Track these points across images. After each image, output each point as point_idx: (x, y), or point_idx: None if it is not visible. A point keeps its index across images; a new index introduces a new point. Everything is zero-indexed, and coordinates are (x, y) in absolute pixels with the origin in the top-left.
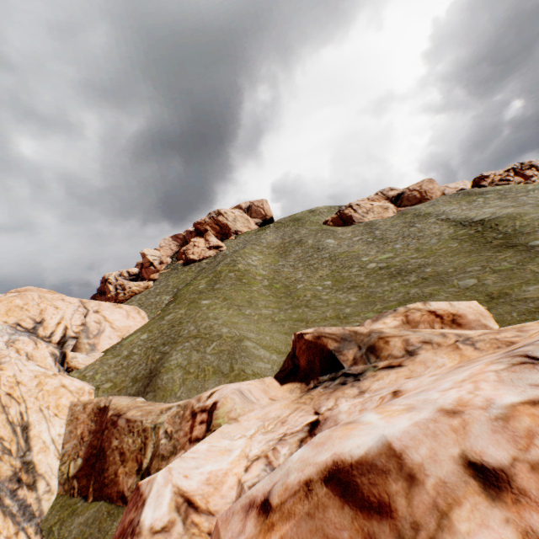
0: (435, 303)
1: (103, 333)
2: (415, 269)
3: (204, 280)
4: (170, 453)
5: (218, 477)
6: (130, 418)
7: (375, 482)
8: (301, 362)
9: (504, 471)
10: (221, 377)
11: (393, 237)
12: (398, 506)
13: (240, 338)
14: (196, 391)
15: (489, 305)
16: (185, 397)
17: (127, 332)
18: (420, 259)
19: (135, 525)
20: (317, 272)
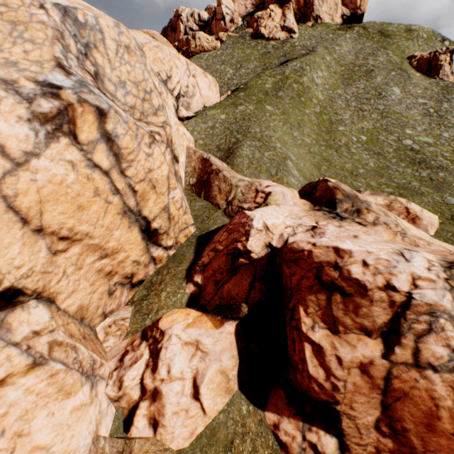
0: (414, 205)
1: (194, 97)
2: (434, 167)
3: (271, 80)
4: (242, 201)
5: (276, 225)
6: (225, 175)
7: (343, 253)
8: (316, 193)
9: (368, 265)
10: (269, 176)
11: (451, 123)
12: (344, 258)
13: (286, 156)
14: (254, 176)
15: (445, 222)
16: (248, 177)
17: (207, 101)
18: (446, 161)
19: (249, 224)
20: (361, 121)
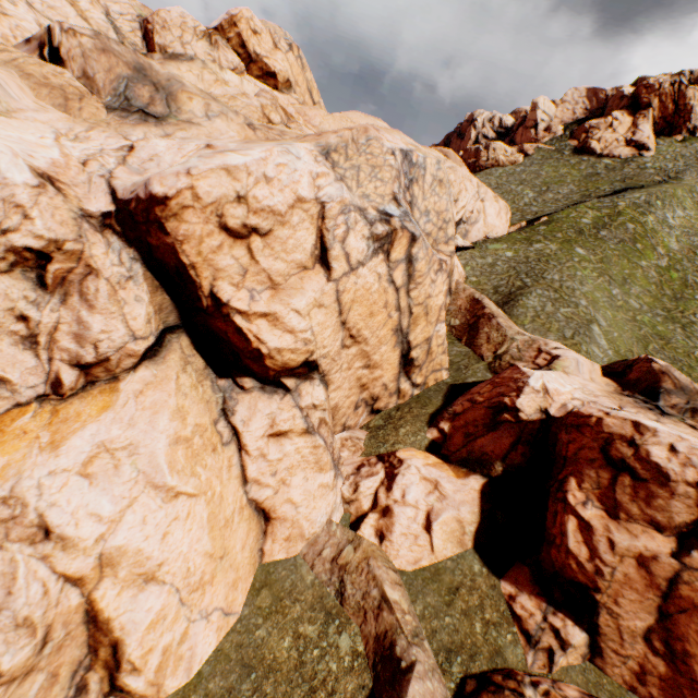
0: None
1: (476, 224)
2: None
3: (591, 214)
4: (516, 359)
5: (559, 392)
6: (499, 323)
7: (644, 430)
8: (630, 375)
9: (677, 451)
10: (561, 338)
11: None
12: (645, 436)
13: (592, 318)
14: (539, 333)
15: None
16: (530, 332)
17: (490, 231)
18: None
19: (524, 381)
20: None
